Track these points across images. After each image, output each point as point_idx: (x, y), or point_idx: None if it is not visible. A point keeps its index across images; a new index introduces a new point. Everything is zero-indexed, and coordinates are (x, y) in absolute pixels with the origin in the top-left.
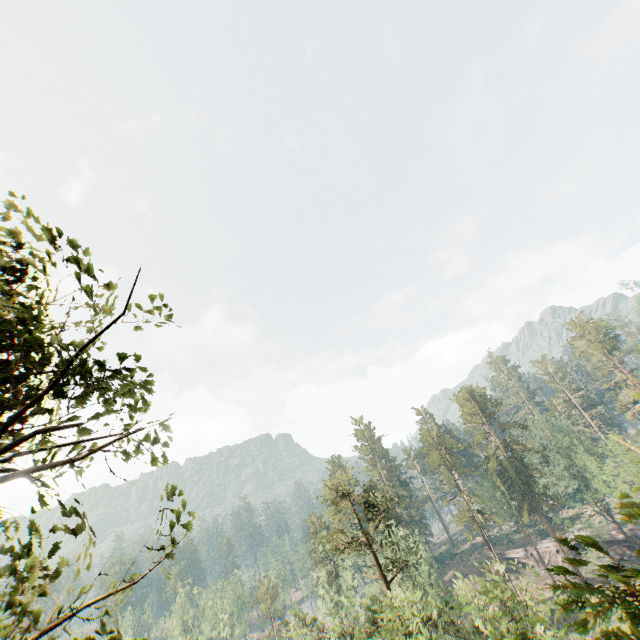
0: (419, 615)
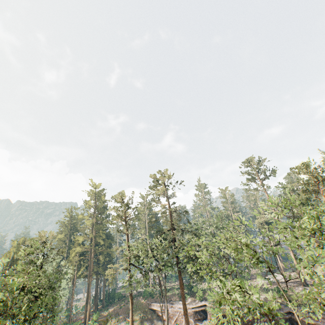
0: None
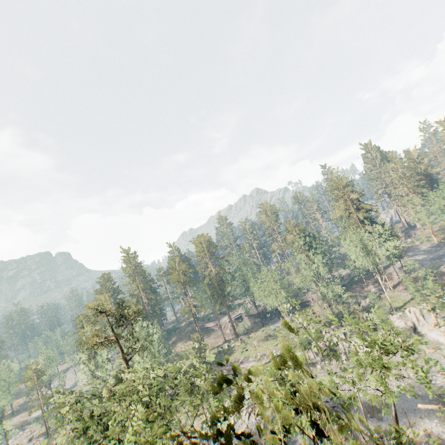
0: (142, 382)
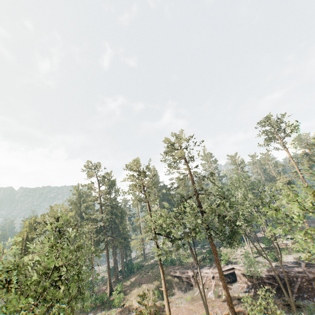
0: None
